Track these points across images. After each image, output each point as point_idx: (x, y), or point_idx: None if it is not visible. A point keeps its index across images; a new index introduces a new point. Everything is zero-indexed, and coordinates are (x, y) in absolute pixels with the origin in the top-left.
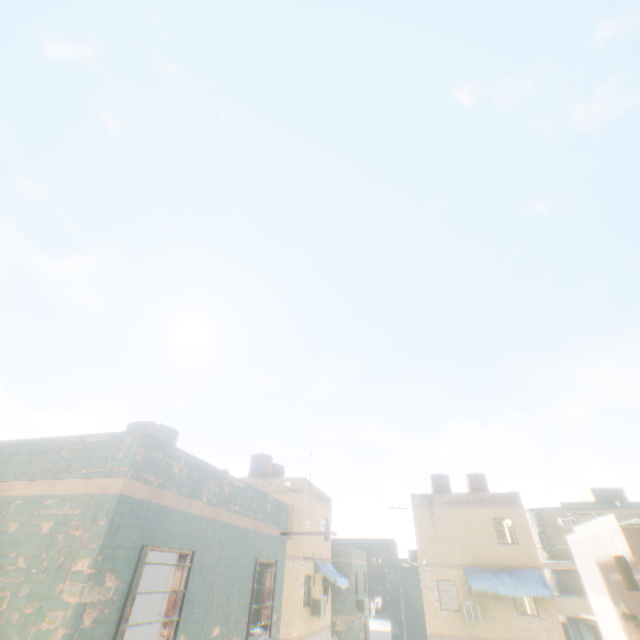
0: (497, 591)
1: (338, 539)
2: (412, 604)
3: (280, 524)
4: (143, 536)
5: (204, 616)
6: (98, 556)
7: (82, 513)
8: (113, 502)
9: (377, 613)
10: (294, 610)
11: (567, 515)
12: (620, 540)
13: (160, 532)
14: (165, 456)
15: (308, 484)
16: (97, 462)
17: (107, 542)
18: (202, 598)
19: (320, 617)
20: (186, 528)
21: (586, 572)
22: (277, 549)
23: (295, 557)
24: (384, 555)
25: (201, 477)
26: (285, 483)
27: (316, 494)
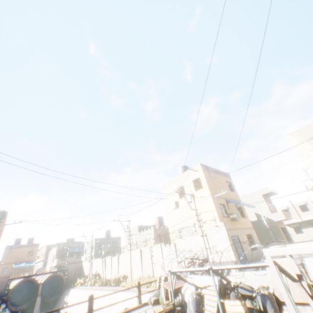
0: (21, 267)
1: None
2: None
3: None
4: None
5: None
6: None
7: None
8: None
9: None
10: None
11: (57, 246)
12: (56, 252)
13: None
14: None
15: None
16: None
17: None
18: None
19: None
20: None
21: (49, 260)
22: None
23: None
24: None
25: None
26: None
27: None
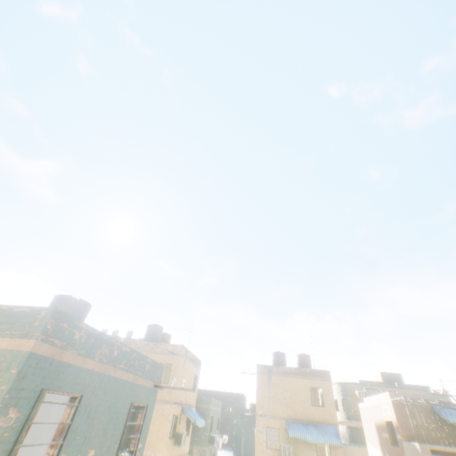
0: (305, 438)
1: (205, 390)
2: (249, 442)
3: (154, 379)
4: (44, 382)
5: (84, 442)
6: (6, 395)
7: (1, 362)
8: (25, 357)
9: (226, 446)
10: (161, 440)
11: (362, 389)
12: (391, 410)
13: (58, 380)
14: (71, 326)
15: (185, 350)
16: (19, 326)
17: (15, 385)
18: (84, 429)
19: (181, 446)
20: (79, 378)
21: (368, 430)
22: (149, 397)
23: (168, 401)
24: (236, 405)
25: (97, 342)
26: (168, 347)
27: (190, 357)
